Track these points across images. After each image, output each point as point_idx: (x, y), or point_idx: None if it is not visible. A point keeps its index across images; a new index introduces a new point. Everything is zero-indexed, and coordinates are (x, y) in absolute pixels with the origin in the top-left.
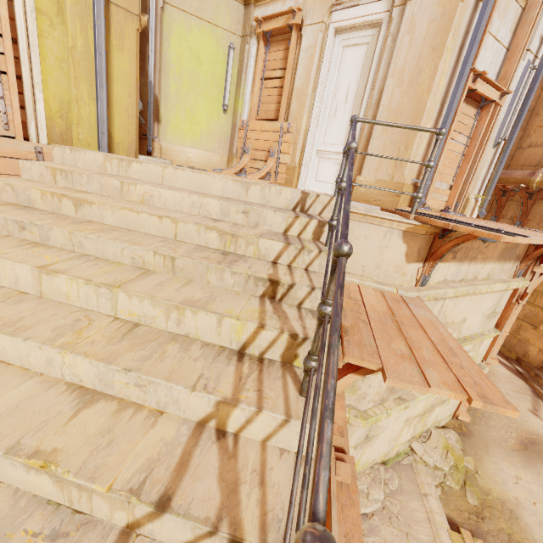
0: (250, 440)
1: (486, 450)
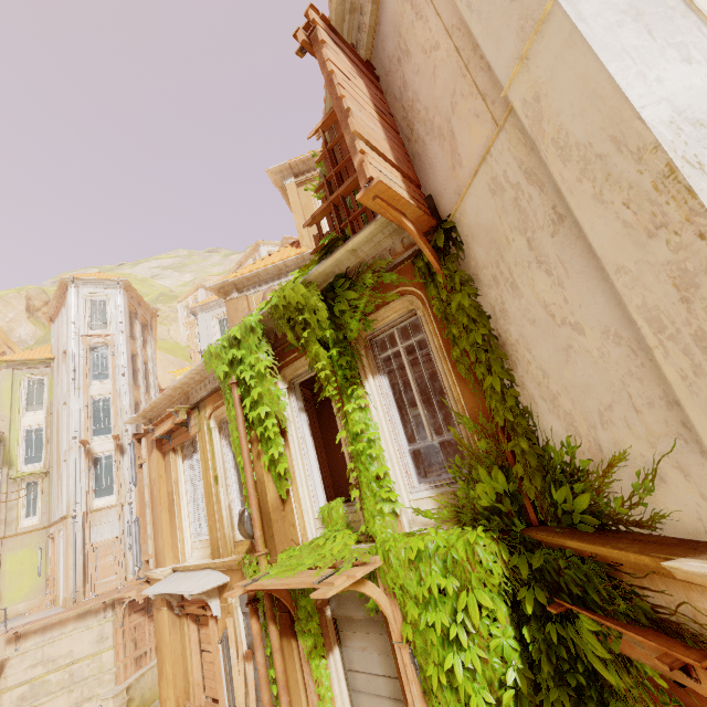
0: None
1: None
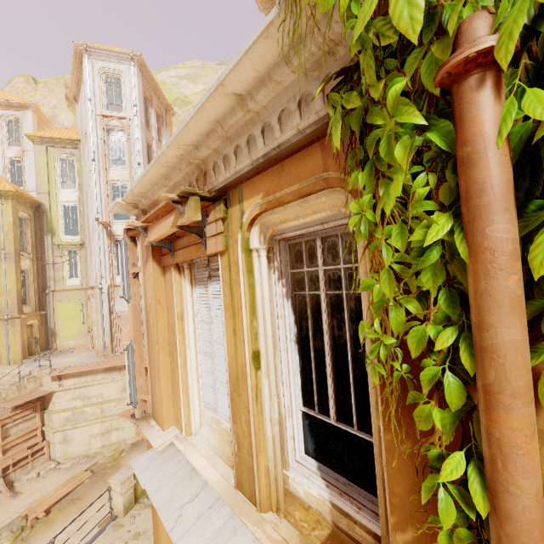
0: None
1: (137, 450)
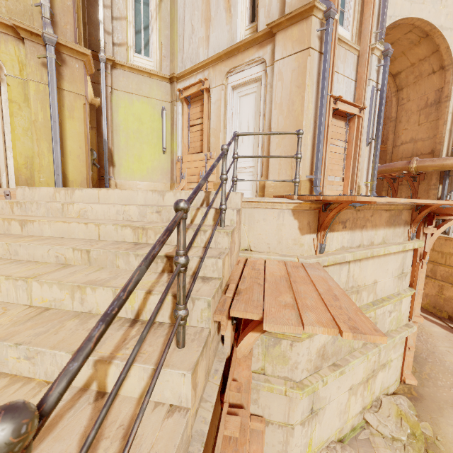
0: (128, 398)
1: (441, 413)
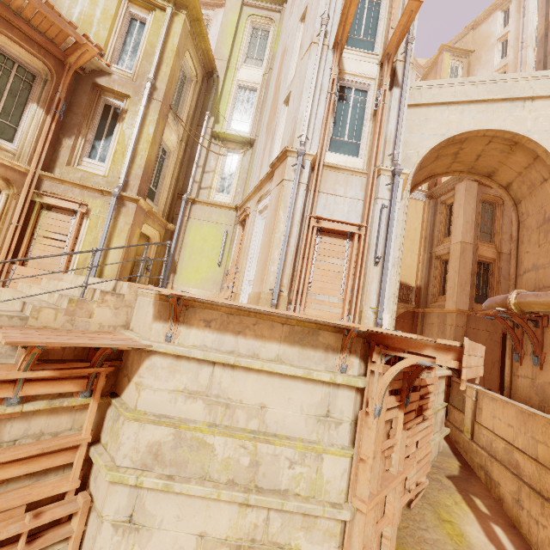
0: None
1: None
